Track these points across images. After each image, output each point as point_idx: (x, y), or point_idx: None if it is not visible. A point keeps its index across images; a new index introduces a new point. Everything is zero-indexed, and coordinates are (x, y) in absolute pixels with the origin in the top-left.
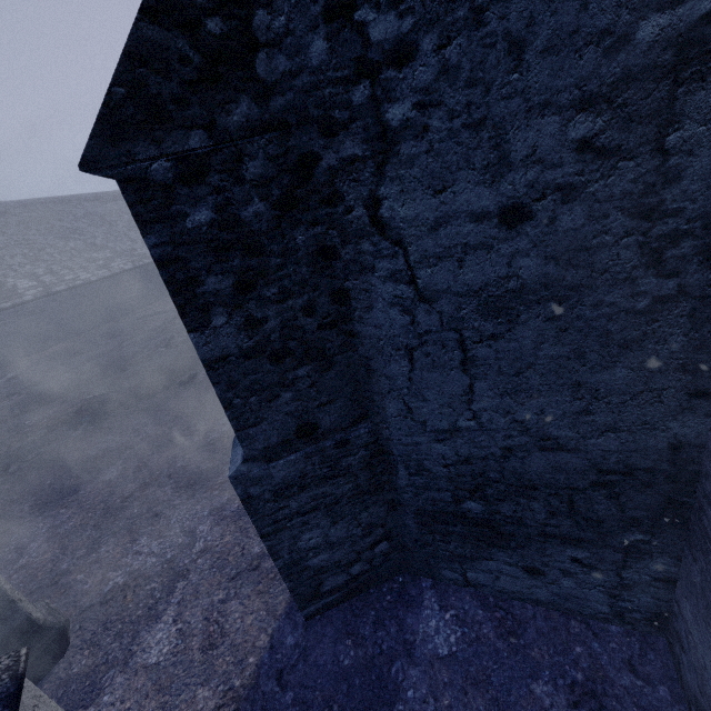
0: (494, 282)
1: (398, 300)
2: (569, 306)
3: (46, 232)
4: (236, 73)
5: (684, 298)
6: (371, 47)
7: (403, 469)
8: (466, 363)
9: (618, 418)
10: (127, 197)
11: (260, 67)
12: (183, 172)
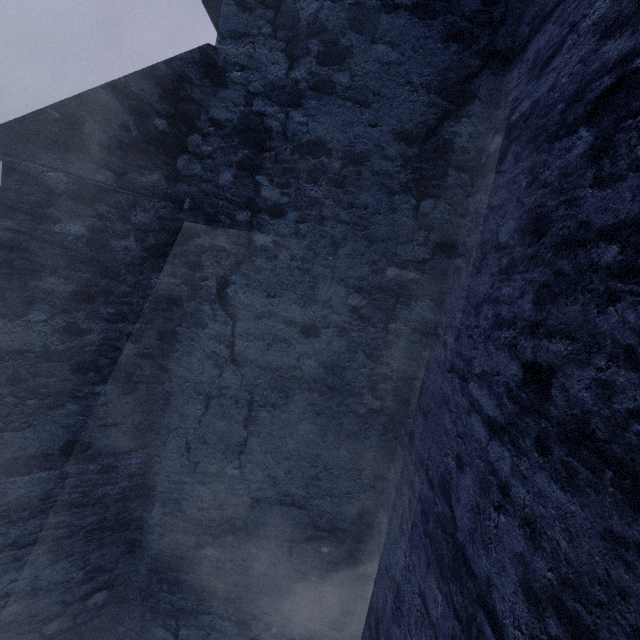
0: (286, 367)
1: (215, 355)
2: (325, 399)
3: None
4: (161, 156)
5: (383, 414)
6: (260, 197)
7: (160, 507)
8: (248, 420)
9: (335, 486)
10: (5, 181)
11: (181, 162)
12: (77, 191)
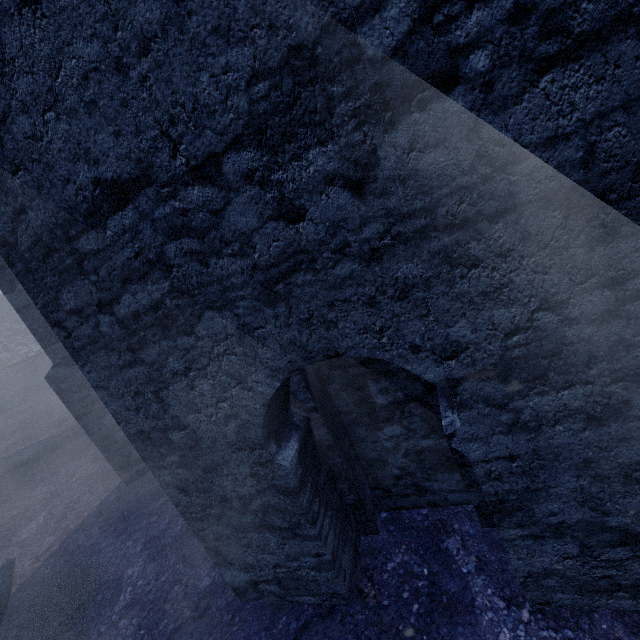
0: None
1: None
2: None
3: (3, 320)
4: None
5: None
6: None
7: None
8: None
9: None
10: None
11: None
12: None
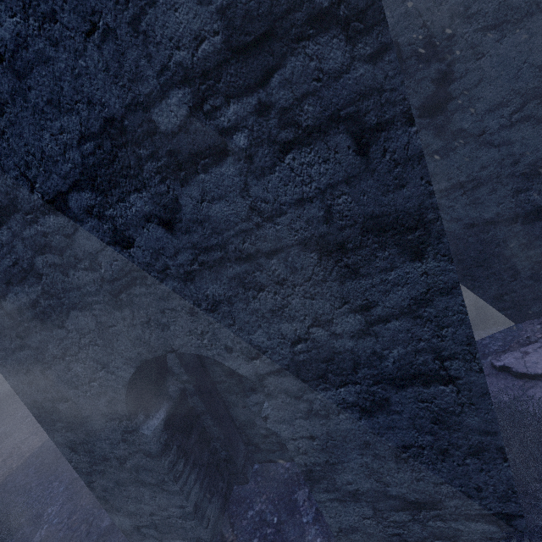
0: None
1: None
2: None
3: None
4: None
5: None
6: None
7: None
8: None
9: None
10: None
11: None
12: None
